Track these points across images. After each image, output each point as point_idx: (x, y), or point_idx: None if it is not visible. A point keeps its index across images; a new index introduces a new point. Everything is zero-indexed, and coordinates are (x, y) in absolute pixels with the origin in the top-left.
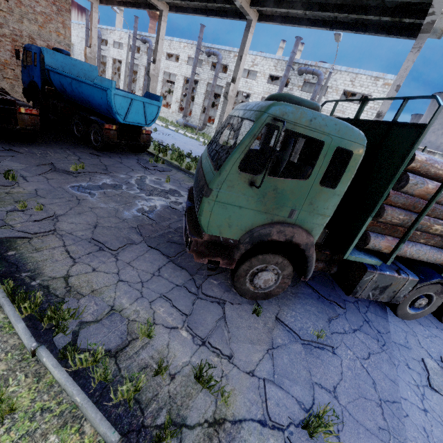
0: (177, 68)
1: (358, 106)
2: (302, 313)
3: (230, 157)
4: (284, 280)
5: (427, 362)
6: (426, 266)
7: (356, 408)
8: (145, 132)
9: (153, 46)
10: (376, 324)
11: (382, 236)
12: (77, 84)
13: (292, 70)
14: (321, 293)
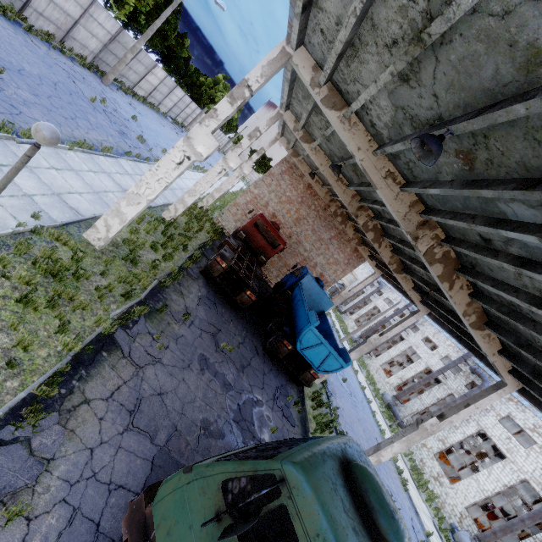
0: (427, 354)
1: None
2: None
3: (226, 462)
4: None
5: None
6: None
7: None
8: (313, 373)
9: (417, 322)
10: None
11: None
12: (301, 304)
13: None
14: None
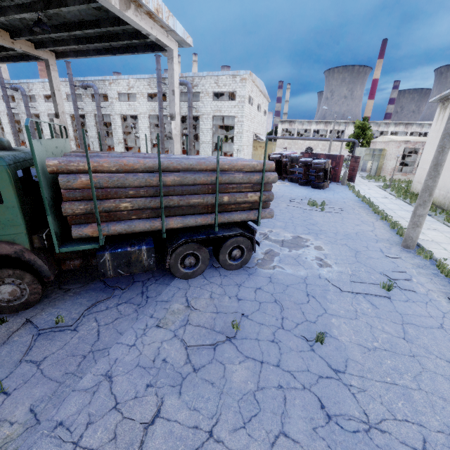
0: None
1: (230, 103)
2: (66, 307)
3: None
4: (32, 287)
5: (172, 307)
6: (187, 232)
7: (54, 367)
8: None
9: (27, 92)
10: (150, 292)
11: (86, 225)
12: None
13: (165, 85)
14: (109, 283)
